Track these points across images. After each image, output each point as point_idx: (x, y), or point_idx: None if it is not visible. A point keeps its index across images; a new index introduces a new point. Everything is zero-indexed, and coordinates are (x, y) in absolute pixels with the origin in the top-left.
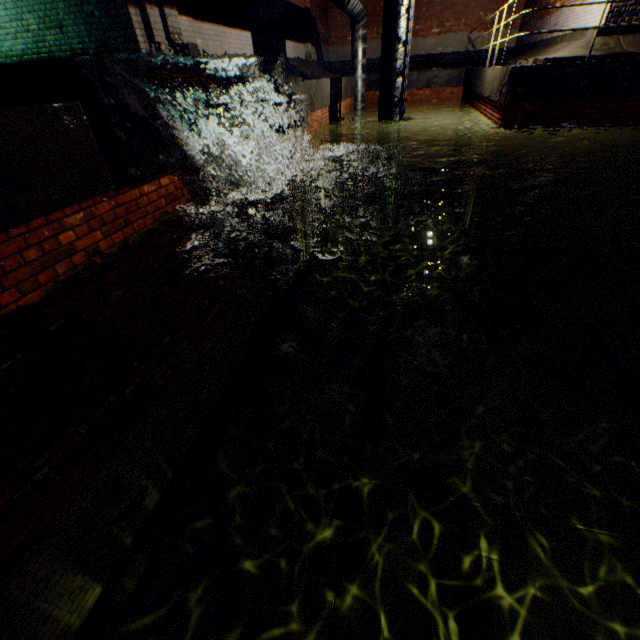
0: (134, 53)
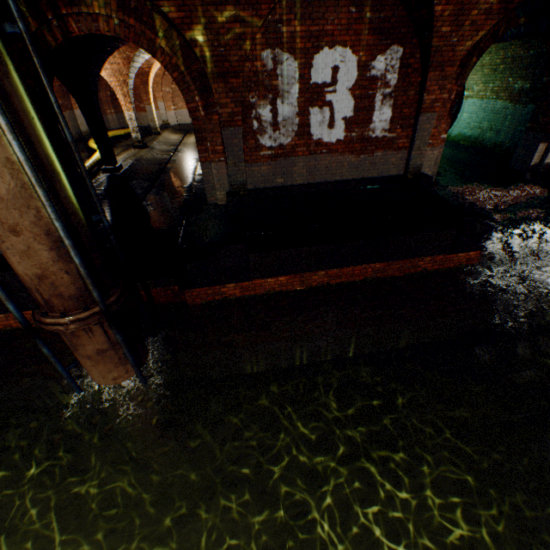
0: (524, 163)
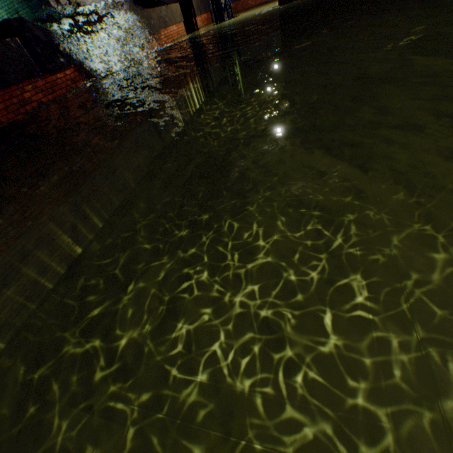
0: (54, 17)
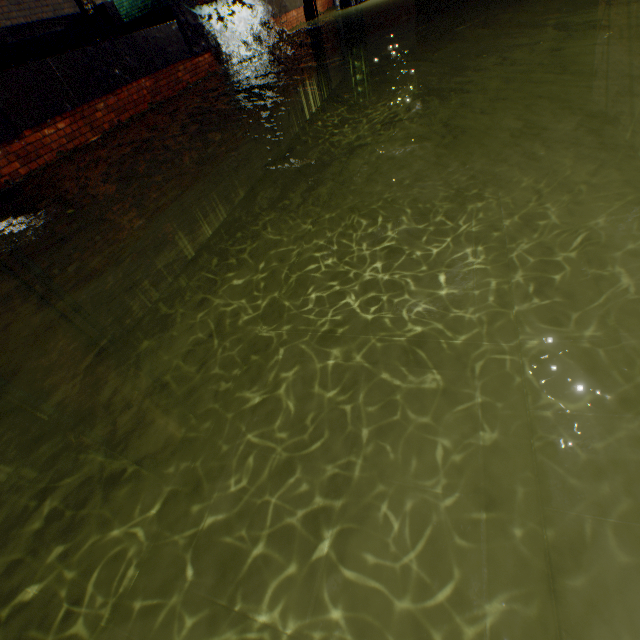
0: (175, 0)
